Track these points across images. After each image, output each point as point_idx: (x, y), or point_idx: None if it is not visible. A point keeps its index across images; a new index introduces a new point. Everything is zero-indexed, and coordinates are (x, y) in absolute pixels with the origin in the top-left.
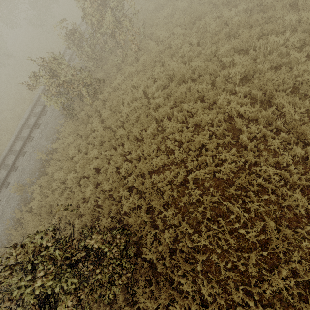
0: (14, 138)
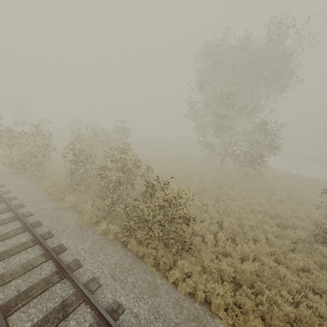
0: None
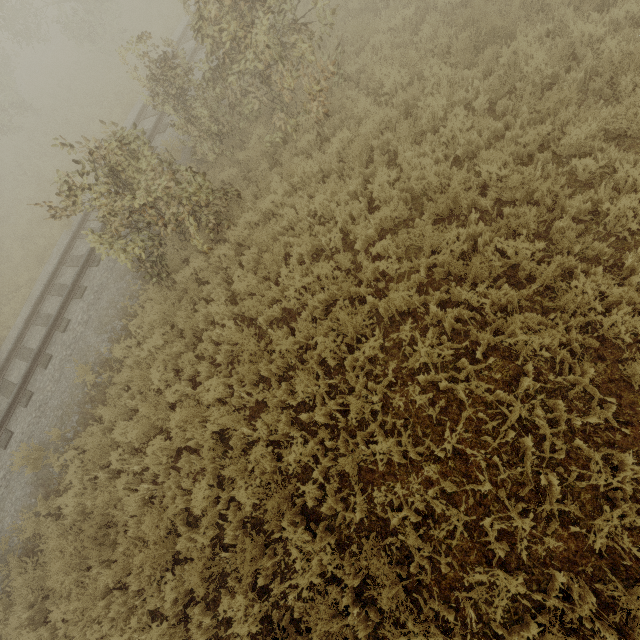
0: (26, 317)
